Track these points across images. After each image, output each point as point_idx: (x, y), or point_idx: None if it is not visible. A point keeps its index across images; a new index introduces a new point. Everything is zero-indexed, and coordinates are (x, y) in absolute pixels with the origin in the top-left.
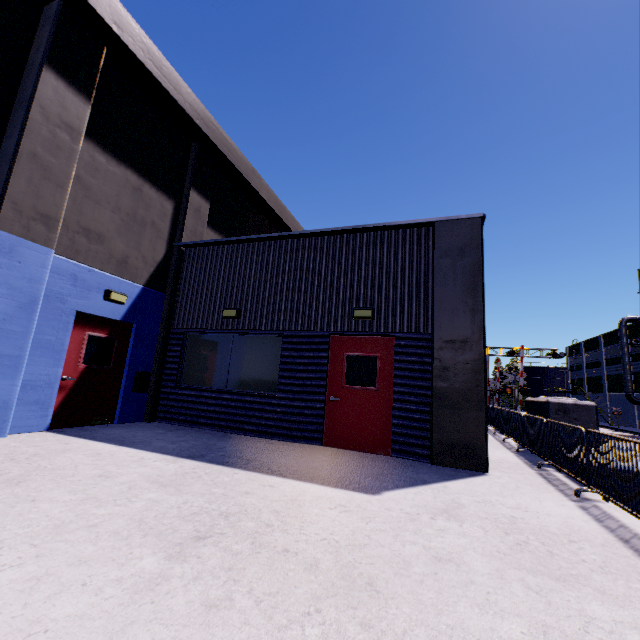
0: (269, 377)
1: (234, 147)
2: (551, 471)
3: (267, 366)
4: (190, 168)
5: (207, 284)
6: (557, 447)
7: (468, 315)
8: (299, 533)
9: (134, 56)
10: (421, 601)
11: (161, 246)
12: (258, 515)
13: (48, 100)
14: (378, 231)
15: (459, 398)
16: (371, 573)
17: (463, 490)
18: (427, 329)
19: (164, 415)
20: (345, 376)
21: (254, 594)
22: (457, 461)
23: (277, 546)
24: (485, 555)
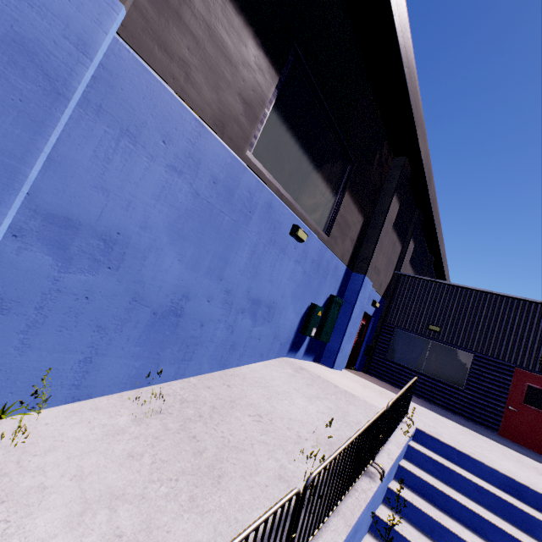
0: (457, 376)
1: (437, 210)
2: None
3: (456, 369)
4: (412, 225)
5: (415, 303)
6: None
7: None
8: None
9: (423, 177)
10: None
11: (391, 273)
12: None
13: (391, 210)
14: None
15: None
16: None
17: None
18: None
19: (374, 372)
20: (523, 397)
21: None
22: None
23: None
24: None
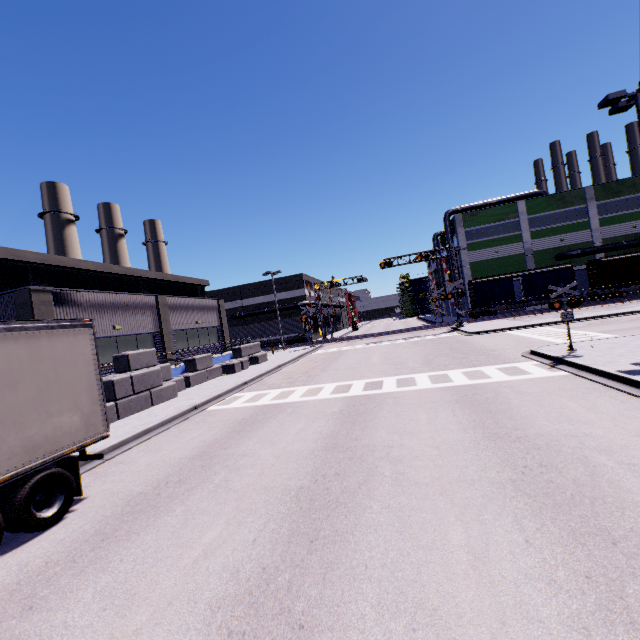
0: None
1: None
2: None
3: None
4: None
5: None
6: None
7: None
8: None
9: None
10: None
11: None
12: None
13: None
14: None
15: None
16: None
17: None
18: None
19: None
20: None
21: None
22: None
23: None
24: None
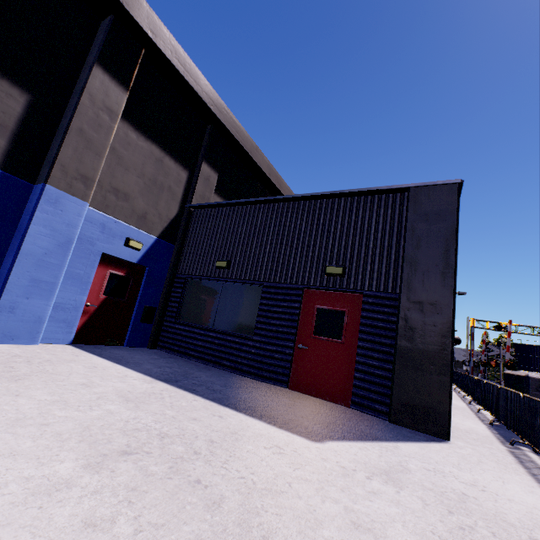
0: (248, 321)
1: (241, 129)
2: (526, 451)
3: (247, 311)
4: (204, 145)
5: (207, 239)
6: (534, 426)
7: (438, 278)
8: (221, 466)
9: (164, 56)
10: None
11: (174, 206)
12: (192, 441)
13: (95, 89)
14: (355, 196)
15: (423, 359)
16: (272, 525)
17: (415, 454)
18: (395, 289)
19: (163, 344)
20: (314, 327)
21: (139, 521)
22: (416, 423)
23: (192, 475)
24: (415, 533)
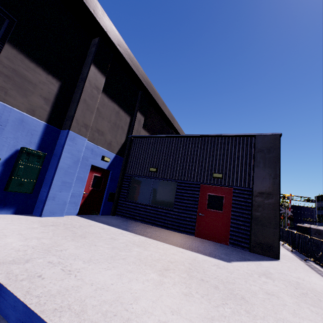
0: (169, 201)
1: (156, 92)
2: (312, 263)
3: (169, 195)
4: (138, 102)
5: (142, 155)
6: (316, 251)
7: (271, 181)
8: (204, 274)
9: (123, 57)
10: (266, 307)
11: (124, 137)
12: (183, 264)
13: (91, 78)
14: (226, 137)
15: (265, 221)
16: (241, 294)
17: (269, 266)
18: (249, 186)
19: (119, 213)
20: (207, 204)
21: (199, 293)
22: (263, 252)
23: (198, 277)
24: (288, 295)
